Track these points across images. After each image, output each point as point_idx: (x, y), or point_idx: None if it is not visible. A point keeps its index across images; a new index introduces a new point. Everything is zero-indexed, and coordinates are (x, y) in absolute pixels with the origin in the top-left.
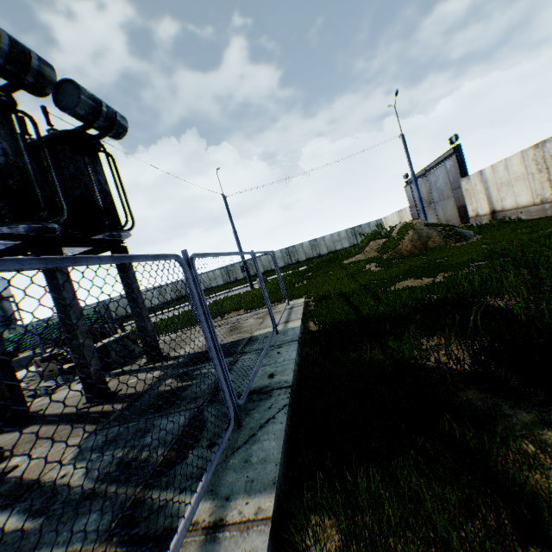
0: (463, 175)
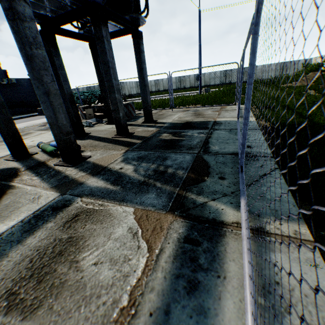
0: None
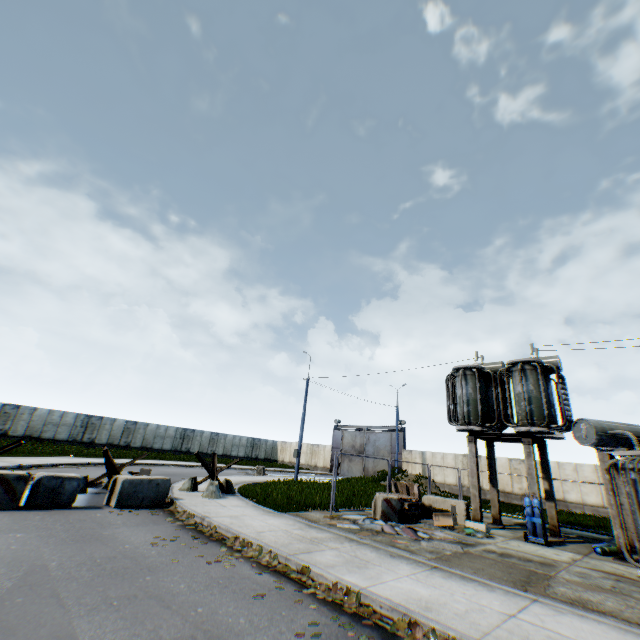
0: (404, 447)
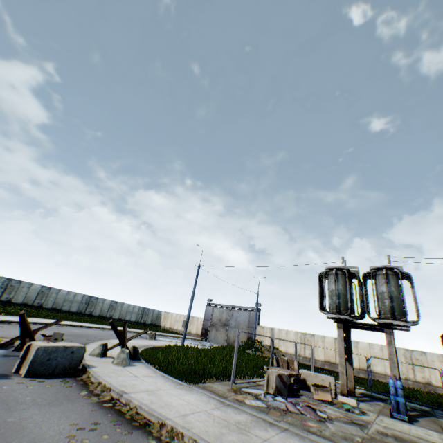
0: (258, 323)
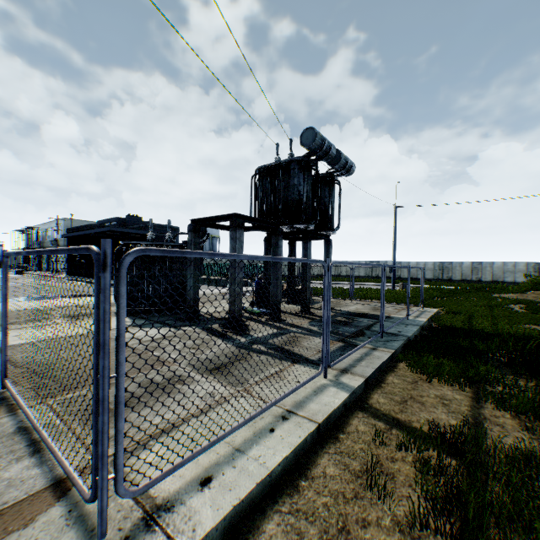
0: None
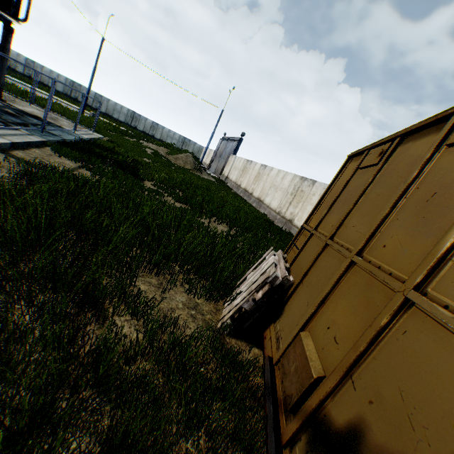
0: (234, 154)
